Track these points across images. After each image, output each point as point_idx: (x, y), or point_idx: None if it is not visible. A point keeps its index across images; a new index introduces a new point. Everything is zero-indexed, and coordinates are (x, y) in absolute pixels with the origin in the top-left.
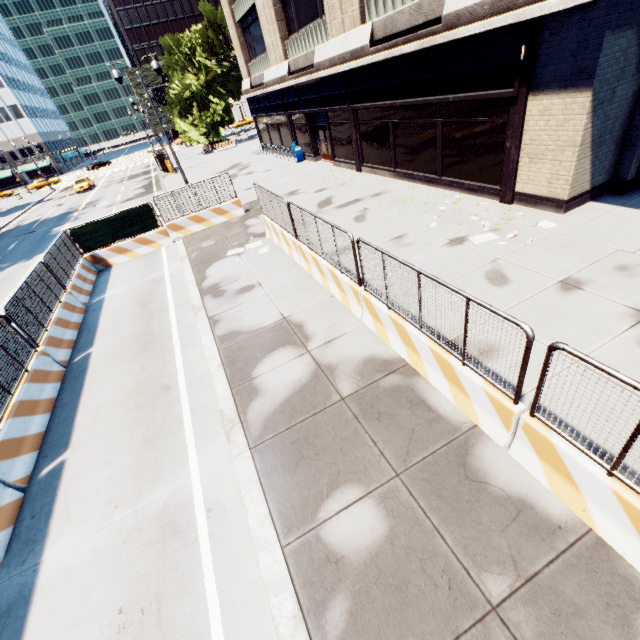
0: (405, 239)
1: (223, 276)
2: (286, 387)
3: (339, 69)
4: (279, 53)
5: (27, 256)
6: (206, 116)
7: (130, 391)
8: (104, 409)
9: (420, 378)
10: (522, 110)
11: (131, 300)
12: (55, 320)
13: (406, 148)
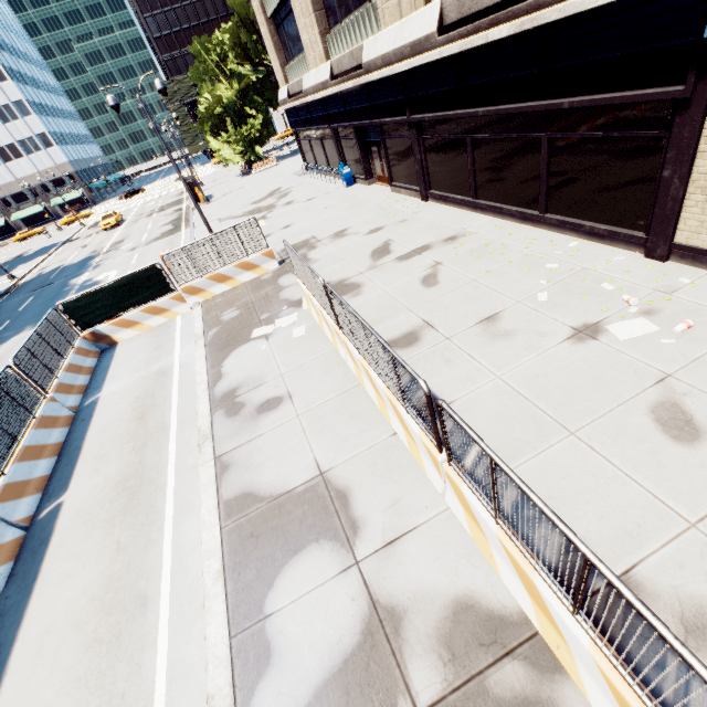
0: (500, 323)
1: (243, 376)
2: (318, 653)
3: (395, 69)
4: (319, 52)
5: (35, 321)
6: (241, 132)
7: (93, 599)
8: (52, 635)
9: (568, 685)
10: (699, 119)
11: (128, 406)
12: (19, 453)
13: (491, 172)
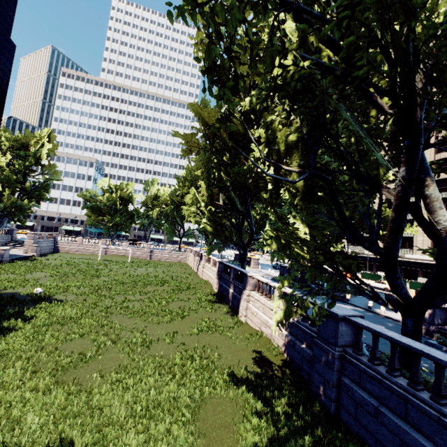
0: None
1: None
2: None
3: (420, 261)
4: None
5: None
6: None
7: None
8: None
9: None
10: None
11: None
12: None
13: None
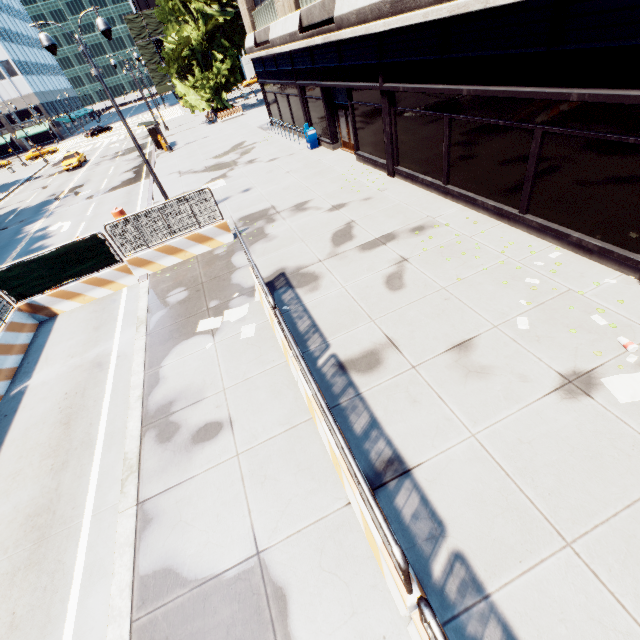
0: (475, 354)
1: (182, 384)
2: None
3: (371, 28)
4: None
5: None
6: (207, 78)
7: None
8: None
9: None
10: None
11: (55, 404)
12: None
13: (468, 159)
